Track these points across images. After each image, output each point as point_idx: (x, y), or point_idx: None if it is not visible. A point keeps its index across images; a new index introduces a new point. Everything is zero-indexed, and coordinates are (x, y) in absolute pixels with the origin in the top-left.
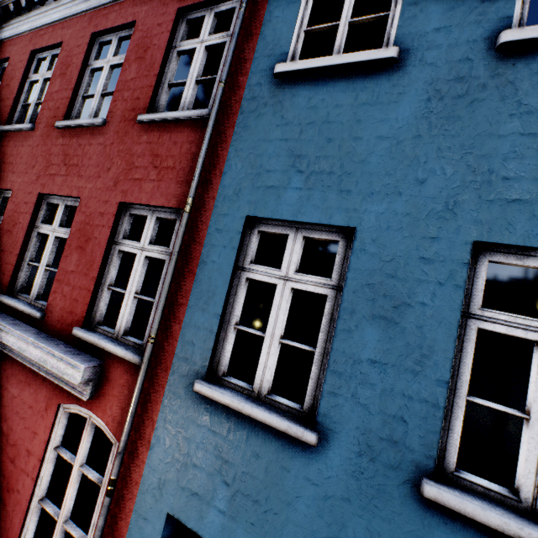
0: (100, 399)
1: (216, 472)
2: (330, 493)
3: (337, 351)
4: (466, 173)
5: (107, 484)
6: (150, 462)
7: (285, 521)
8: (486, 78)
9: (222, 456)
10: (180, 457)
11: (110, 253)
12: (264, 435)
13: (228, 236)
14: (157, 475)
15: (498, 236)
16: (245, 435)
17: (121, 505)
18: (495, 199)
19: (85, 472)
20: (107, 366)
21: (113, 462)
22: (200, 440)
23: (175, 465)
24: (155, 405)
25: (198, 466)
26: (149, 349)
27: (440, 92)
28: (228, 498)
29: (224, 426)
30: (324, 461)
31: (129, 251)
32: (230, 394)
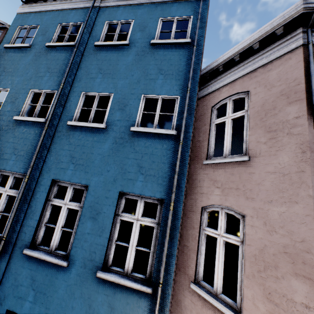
0: None
1: None
2: None
3: None
4: (0, 151)
5: None
6: None
7: None
8: (11, 127)
9: None
10: None
11: None
12: None
13: None
14: None
15: (0, 168)
16: None
17: None
18: (3, 158)
19: None
20: None
21: None
22: None
23: None
24: None
25: None
26: None
27: (3, 128)
28: None
29: None
30: None
31: None
32: None
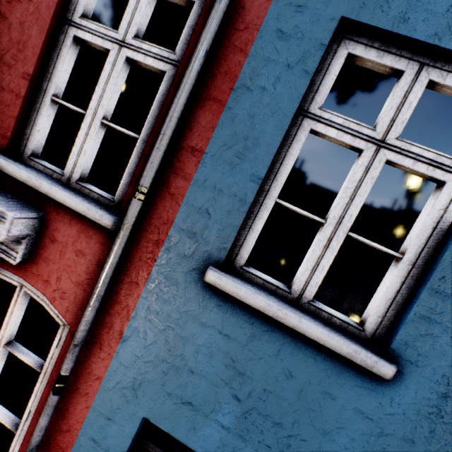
0: (39, 266)
1: (223, 384)
2: (388, 431)
3: (451, 265)
4: None
5: (50, 373)
6: (121, 358)
7: (315, 450)
8: None
9: (235, 366)
10: (168, 359)
11: (57, 39)
12: (305, 353)
13: (298, 48)
14: (131, 374)
15: None
16: (275, 347)
17: (72, 399)
18: None
19: (14, 353)
20: (51, 221)
21: (61, 349)
22: (203, 343)
23: (159, 366)
24: (134, 288)
25: (196, 373)
26: (135, 208)
27: None
28: (236, 415)
29: (245, 332)
30: (389, 396)
31: (94, 43)
32: (264, 295)
